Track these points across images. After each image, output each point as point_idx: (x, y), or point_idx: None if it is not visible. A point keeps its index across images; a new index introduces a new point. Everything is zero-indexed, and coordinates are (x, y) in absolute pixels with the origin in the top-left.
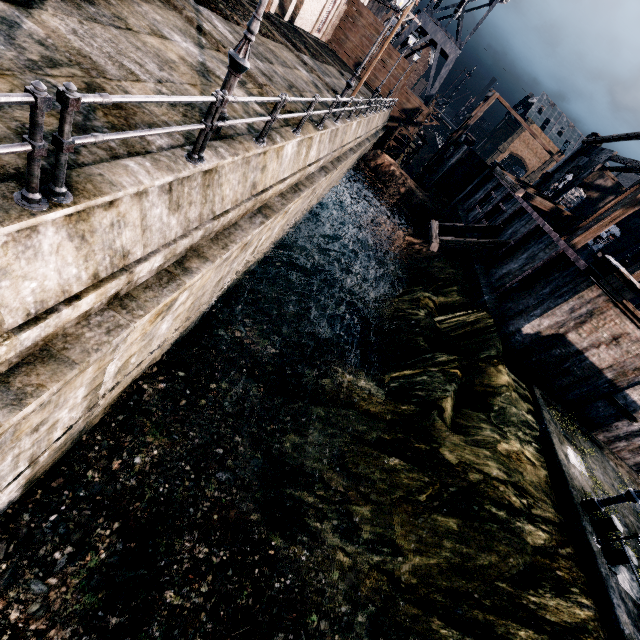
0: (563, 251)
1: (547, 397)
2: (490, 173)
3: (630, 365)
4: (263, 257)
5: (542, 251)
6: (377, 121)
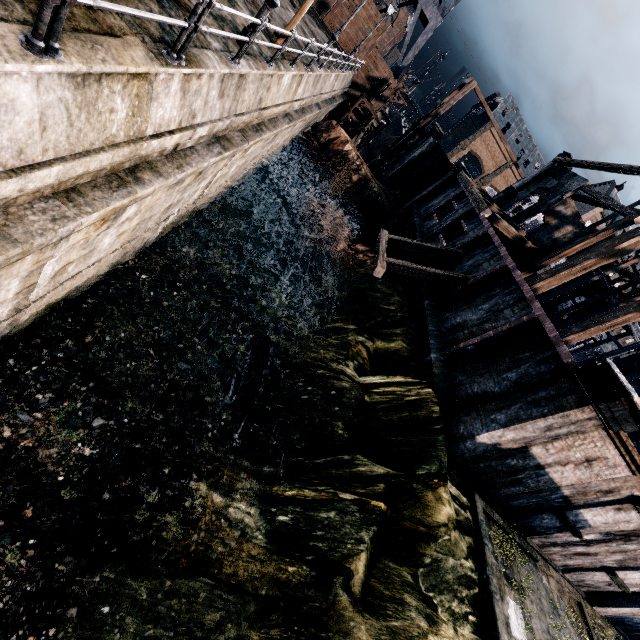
0: (538, 318)
1: (489, 510)
2: (454, 176)
3: (595, 487)
4: (113, 267)
5: (509, 308)
6: (333, 83)
